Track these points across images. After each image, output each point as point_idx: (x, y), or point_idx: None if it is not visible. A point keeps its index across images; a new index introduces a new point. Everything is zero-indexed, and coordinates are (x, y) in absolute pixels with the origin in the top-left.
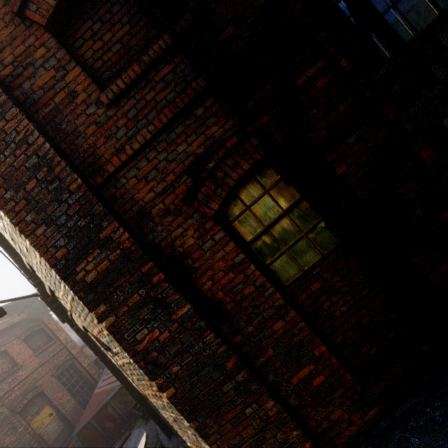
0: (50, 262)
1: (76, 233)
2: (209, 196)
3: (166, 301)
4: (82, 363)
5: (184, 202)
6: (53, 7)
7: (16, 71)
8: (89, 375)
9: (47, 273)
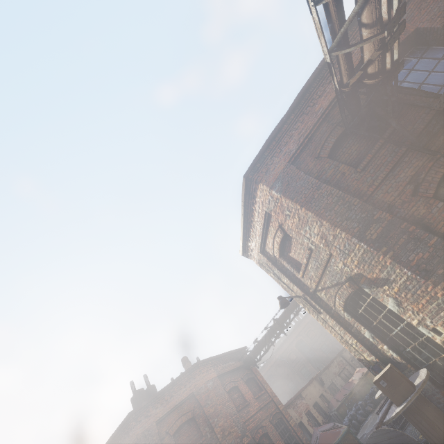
0: (351, 235)
1: (361, 220)
2: (426, 189)
3: (421, 238)
4: (289, 421)
5: (412, 196)
6: (329, 150)
7: (319, 174)
8: (297, 437)
9: (345, 244)
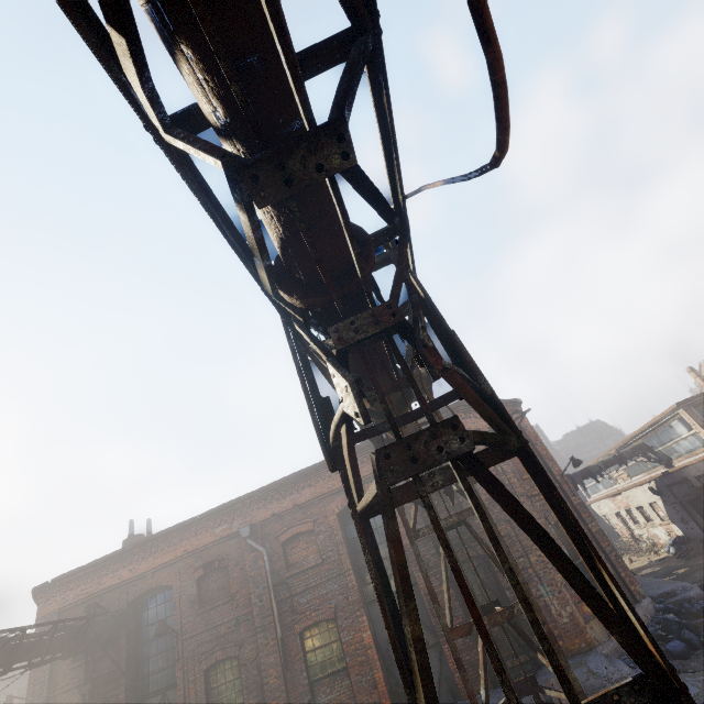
0: None
1: None
2: None
3: None
4: None
5: None
6: None
7: None
8: None
9: None
